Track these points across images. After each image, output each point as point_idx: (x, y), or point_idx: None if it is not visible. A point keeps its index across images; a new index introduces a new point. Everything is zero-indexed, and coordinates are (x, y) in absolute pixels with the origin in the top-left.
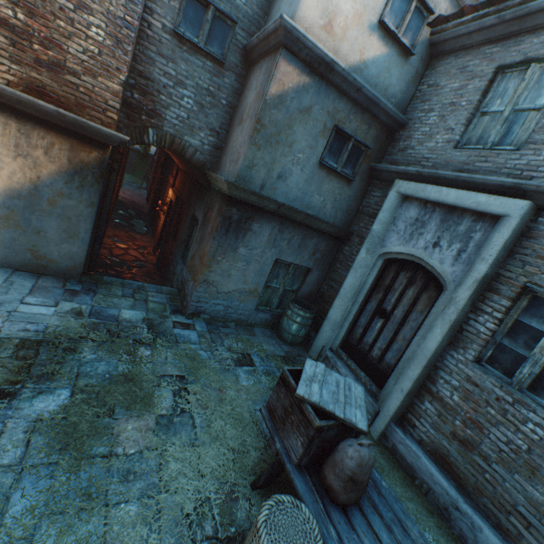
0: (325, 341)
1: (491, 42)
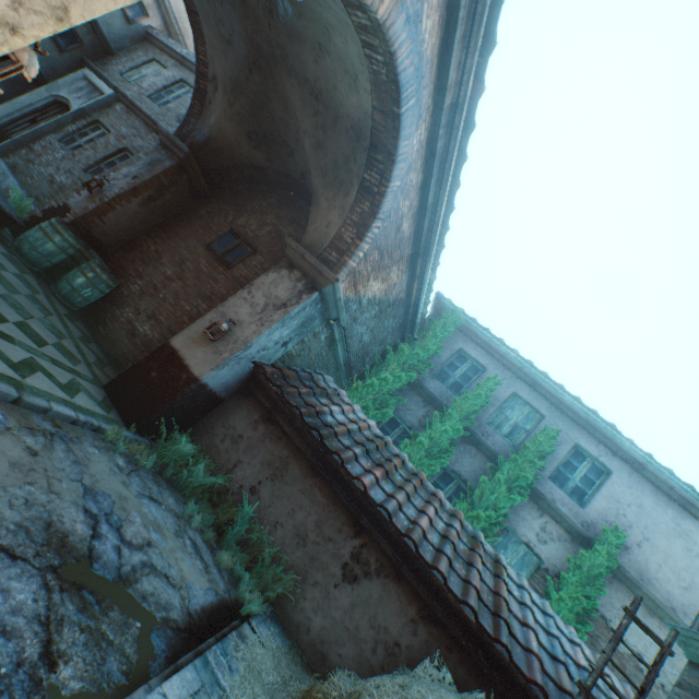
0: None
1: (161, 50)
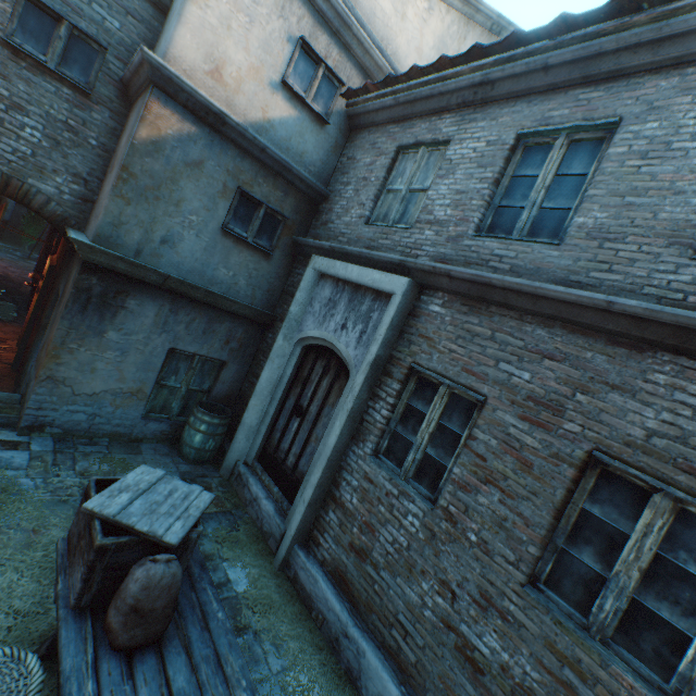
0: (239, 453)
1: (394, 122)
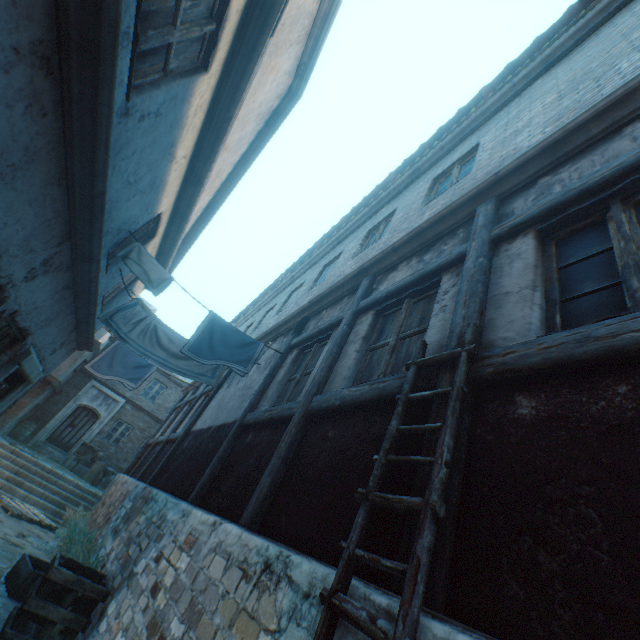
0: (40, 438)
1: None
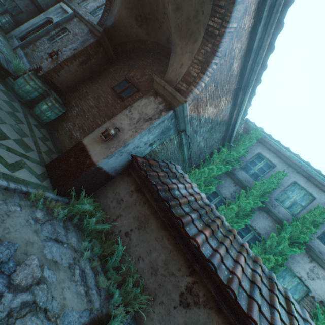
0: (15, 34)
1: None
